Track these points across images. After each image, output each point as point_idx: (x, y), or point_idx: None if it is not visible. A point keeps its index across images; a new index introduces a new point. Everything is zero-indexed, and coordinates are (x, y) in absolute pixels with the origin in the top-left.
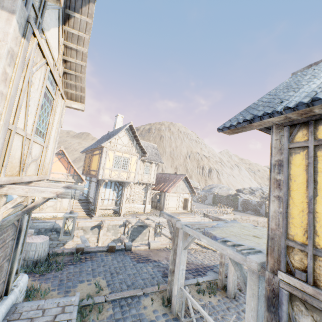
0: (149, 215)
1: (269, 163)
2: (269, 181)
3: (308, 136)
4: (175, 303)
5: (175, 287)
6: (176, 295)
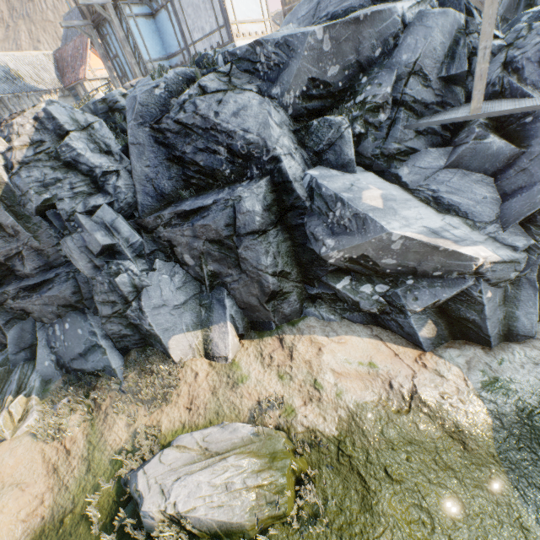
0: None
1: None
2: None
3: None
4: None
5: None
6: None
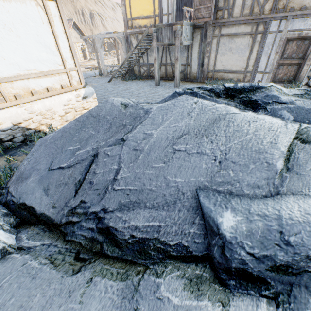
0: None
1: None
2: None
3: None
4: (104, 72)
5: (102, 66)
6: (104, 68)
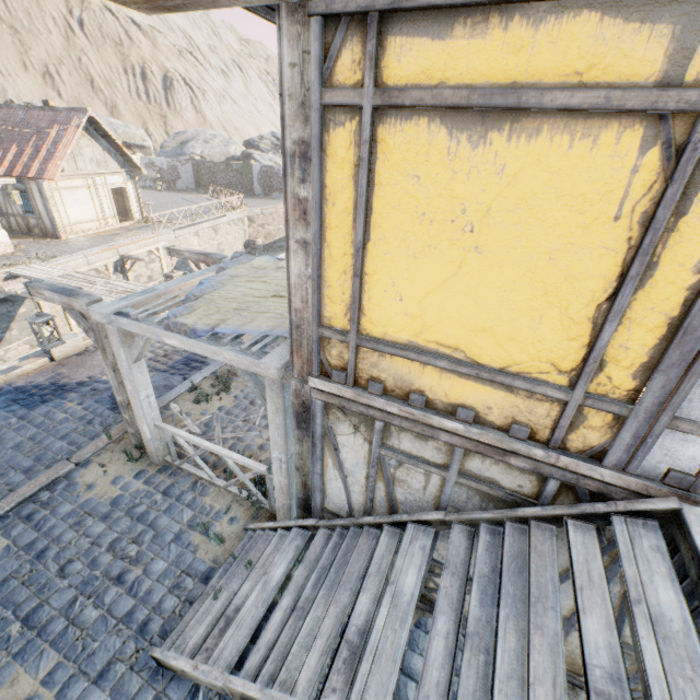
0: (16, 264)
1: (282, 148)
2: (285, 202)
3: (365, 71)
4: (154, 450)
5: (145, 428)
6: (152, 439)
